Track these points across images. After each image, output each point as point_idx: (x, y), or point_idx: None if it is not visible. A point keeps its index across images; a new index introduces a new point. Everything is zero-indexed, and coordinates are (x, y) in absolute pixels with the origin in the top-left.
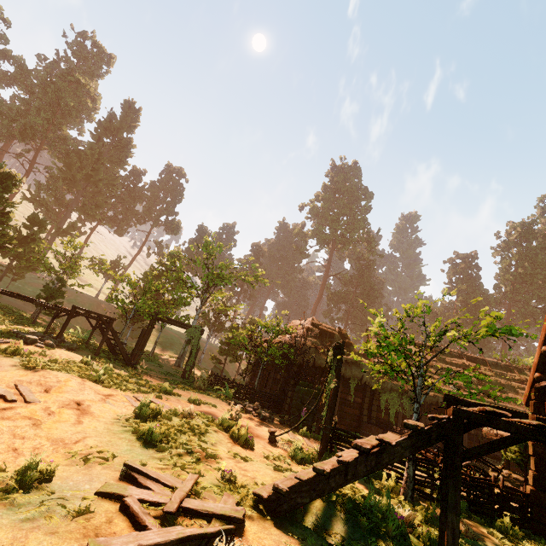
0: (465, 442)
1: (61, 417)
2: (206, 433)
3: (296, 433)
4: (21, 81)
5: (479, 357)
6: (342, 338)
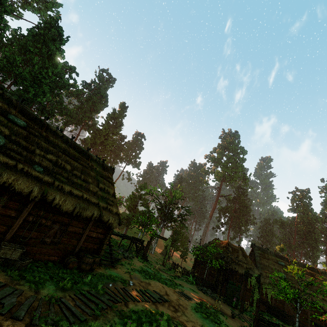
0: (309, 318)
1: (182, 309)
2: (218, 316)
3: (234, 310)
4: (76, 96)
5: (315, 267)
6: (242, 252)
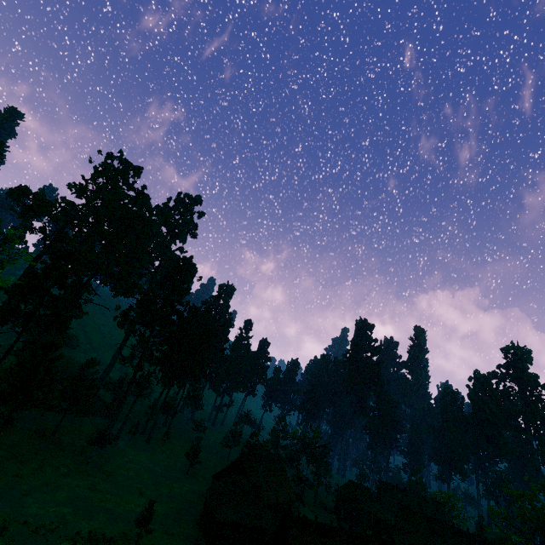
0: None
1: None
2: None
3: None
4: None
5: (424, 497)
6: (368, 491)
